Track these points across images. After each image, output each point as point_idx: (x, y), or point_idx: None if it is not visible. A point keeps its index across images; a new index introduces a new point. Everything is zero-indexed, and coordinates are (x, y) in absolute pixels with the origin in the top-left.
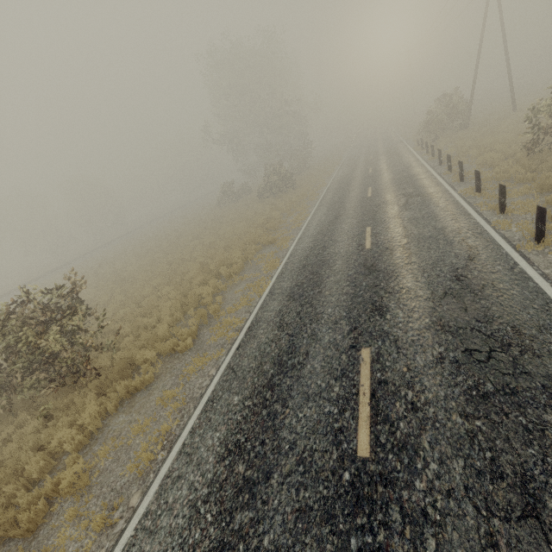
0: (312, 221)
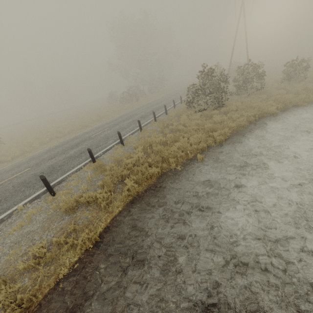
0: (109, 120)
